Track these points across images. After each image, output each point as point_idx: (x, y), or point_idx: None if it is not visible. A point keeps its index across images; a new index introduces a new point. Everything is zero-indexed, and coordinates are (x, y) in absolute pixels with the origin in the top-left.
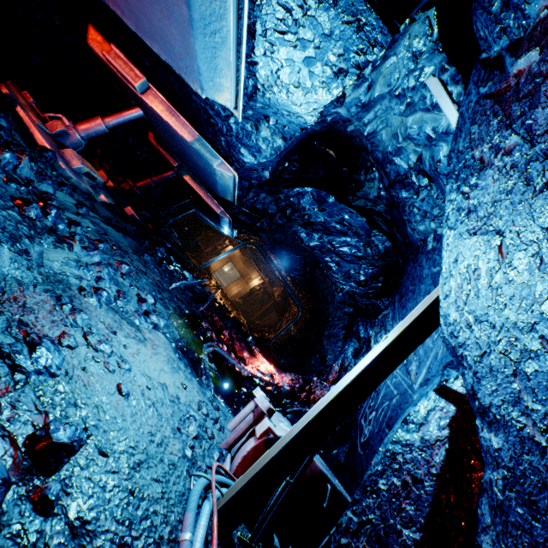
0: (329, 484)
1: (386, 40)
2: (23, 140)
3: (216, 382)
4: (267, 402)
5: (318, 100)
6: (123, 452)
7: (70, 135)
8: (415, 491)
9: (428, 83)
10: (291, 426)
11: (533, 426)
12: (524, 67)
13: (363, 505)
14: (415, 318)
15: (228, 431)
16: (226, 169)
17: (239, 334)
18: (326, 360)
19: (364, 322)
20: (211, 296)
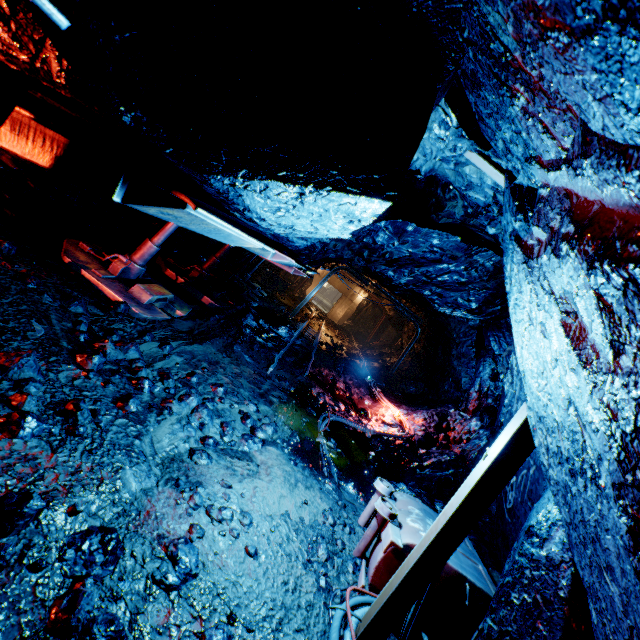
0: (467, 582)
1: (386, 205)
2: (99, 309)
3: (339, 462)
4: (387, 508)
5: (343, 231)
6: (265, 618)
7: (131, 269)
8: (546, 612)
9: (467, 157)
10: (422, 512)
11: (609, 632)
12: (541, 238)
13: (500, 615)
14: (514, 434)
15: (359, 529)
16: (281, 257)
17: (354, 379)
18: (461, 385)
19: (495, 337)
20: (314, 342)
